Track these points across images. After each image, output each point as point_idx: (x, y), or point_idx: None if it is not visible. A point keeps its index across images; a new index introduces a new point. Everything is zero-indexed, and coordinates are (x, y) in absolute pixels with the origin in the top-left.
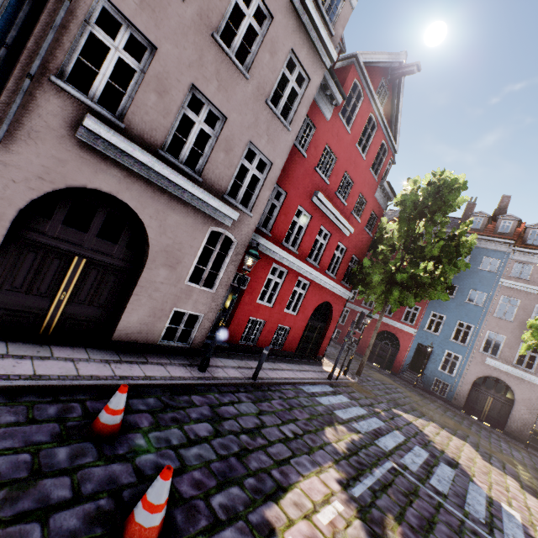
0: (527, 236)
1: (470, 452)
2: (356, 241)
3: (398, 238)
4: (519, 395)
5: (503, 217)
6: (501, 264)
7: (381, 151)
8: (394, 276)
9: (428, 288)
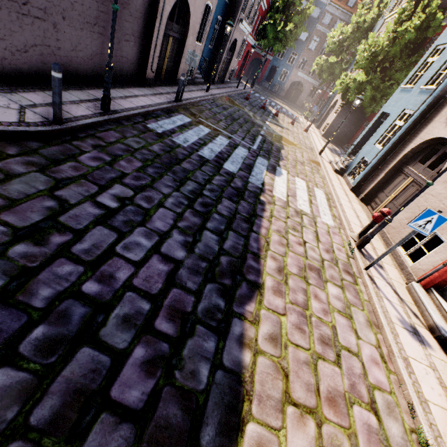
0: None
1: (287, 108)
2: (265, 12)
3: (281, 4)
4: (304, 88)
5: None
6: (320, 13)
7: None
8: (277, 35)
9: (289, 41)
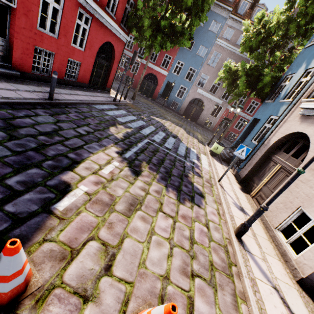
0: (239, 6)
1: (182, 132)
2: None
3: None
4: (206, 106)
5: None
6: (220, 27)
7: None
8: (159, 24)
9: (179, 37)
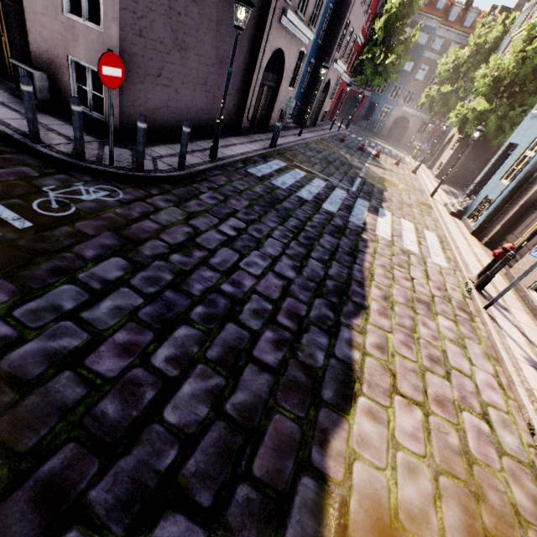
0: (450, 13)
1: (390, 148)
2: (361, 47)
3: (381, 36)
4: (411, 125)
5: None
6: (429, 39)
7: None
8: (377, 69)
9: (390, 74)
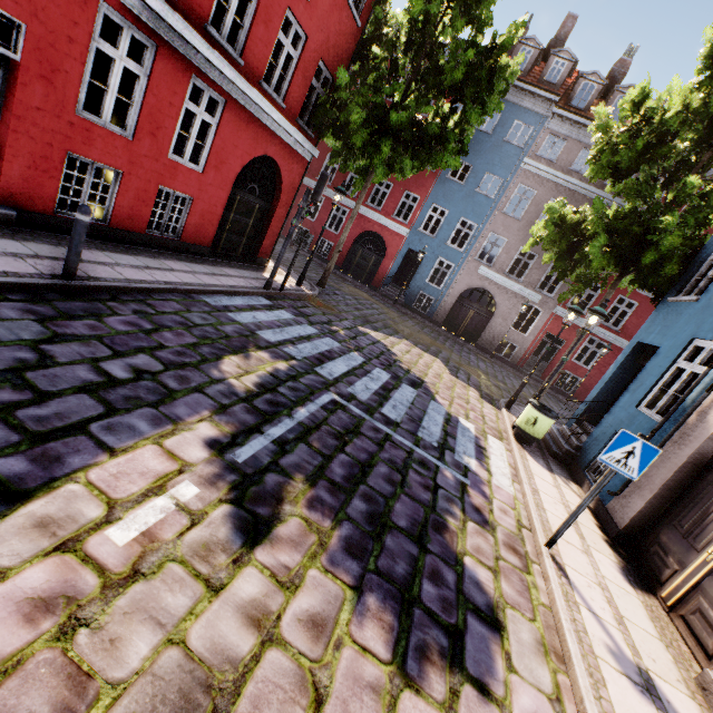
0: (575, 93)
1: (439, 368)
2: (327, 26)
3: (406, 45)
4: (500, 307)
5: (558, 53)
6: (532, 135)
7: None
8: (388, 119)
9: (435, 148)
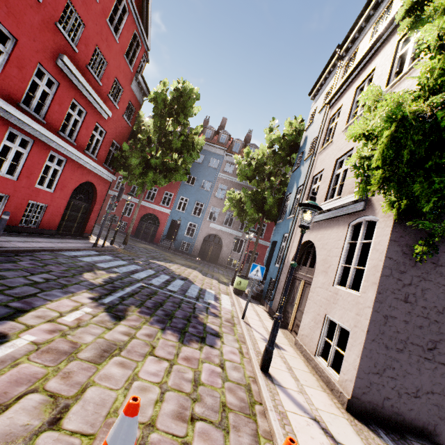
0: (233, 146)
1: (196, 273)
2: (115, 127)
3: (154, 132)
4: (225, 242)
5: (222, 132)
6: (220, 163)
7: (134, 42)
8: (150, 162)
9: (174, 172)
